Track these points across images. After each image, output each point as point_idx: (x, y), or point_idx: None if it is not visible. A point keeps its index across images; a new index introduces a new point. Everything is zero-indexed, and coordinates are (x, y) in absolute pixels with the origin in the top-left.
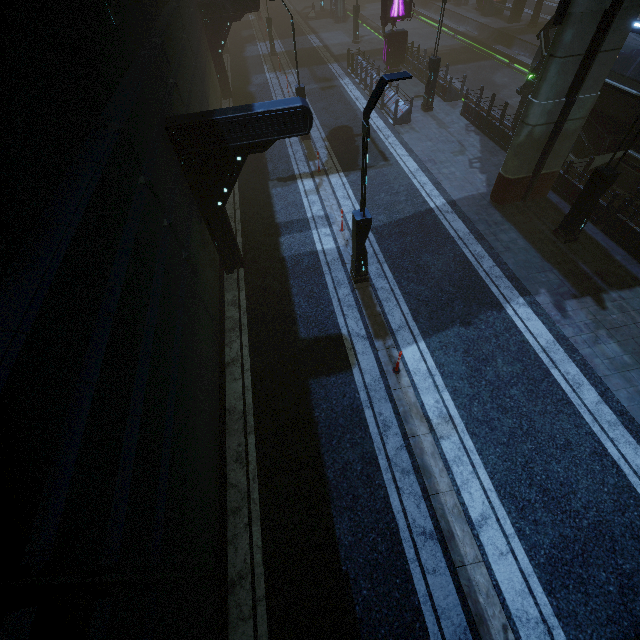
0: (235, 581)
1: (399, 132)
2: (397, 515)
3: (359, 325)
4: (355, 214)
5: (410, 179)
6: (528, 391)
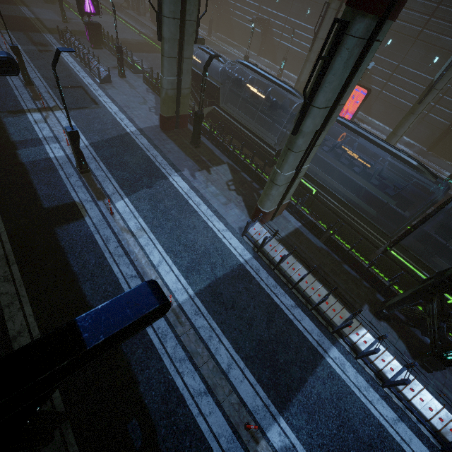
0: (16, 336)
1: (104, 88)
2: (117, 274)
3: (87, 195)
4: (67, 128)
5: (114, 116)
6: (179, 210)
